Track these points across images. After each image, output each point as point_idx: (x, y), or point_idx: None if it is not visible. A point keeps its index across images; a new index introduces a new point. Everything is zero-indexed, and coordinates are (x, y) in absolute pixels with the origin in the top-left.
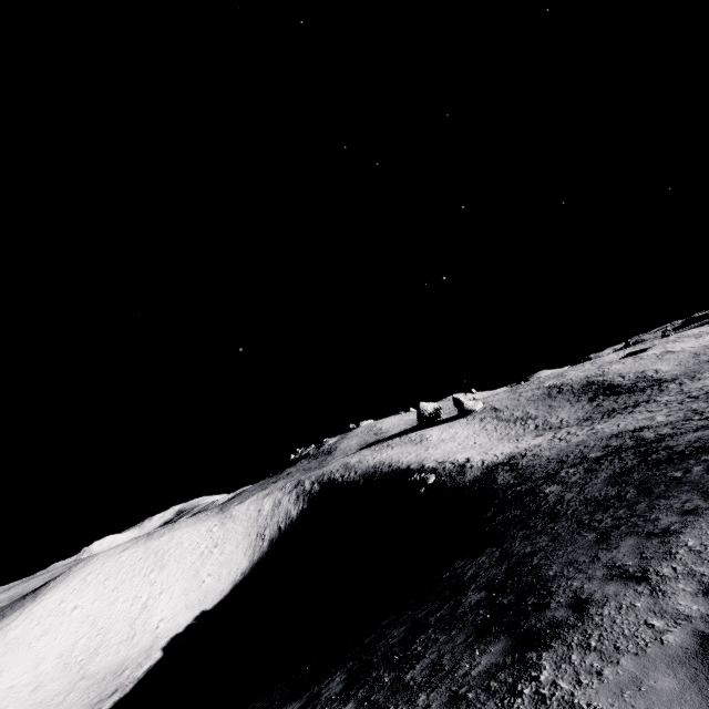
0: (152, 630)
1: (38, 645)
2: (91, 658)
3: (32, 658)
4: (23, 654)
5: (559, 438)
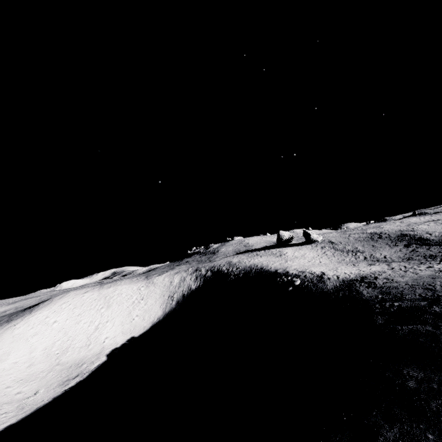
0: (100, 343)
1: (32, 340)
2: (63, 353)
3: (28, 347)
4: (23, 344)
5: (400, 269)
